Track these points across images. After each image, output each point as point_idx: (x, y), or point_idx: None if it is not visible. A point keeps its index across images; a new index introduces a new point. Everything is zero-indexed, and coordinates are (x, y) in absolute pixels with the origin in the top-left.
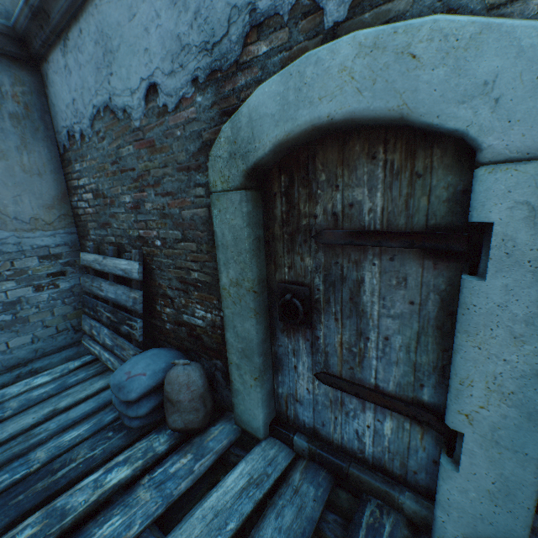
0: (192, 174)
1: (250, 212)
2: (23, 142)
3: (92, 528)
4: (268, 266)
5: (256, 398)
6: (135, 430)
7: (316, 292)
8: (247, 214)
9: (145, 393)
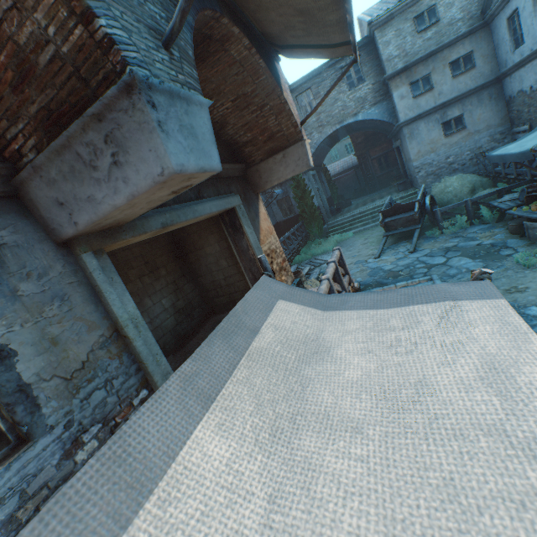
0: None
1: None
2: (496, 104)
3: None
4: None
5: None
6: None
7: None
8: None
9: None
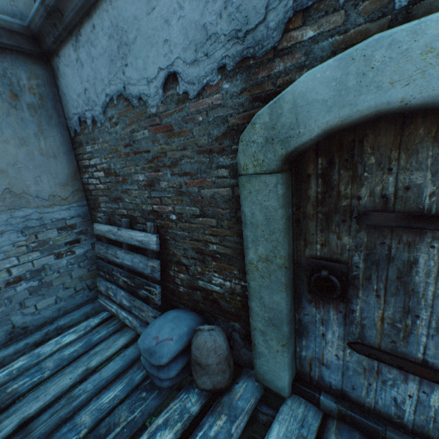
0: (214, 156)
1: (284, 193)
2: (40, 129)
3: None
4: (296, 242)
5: (283, 361)
6: (166, 390)
7: (354, 269)
8: (282, 196)
9: (173, 357)
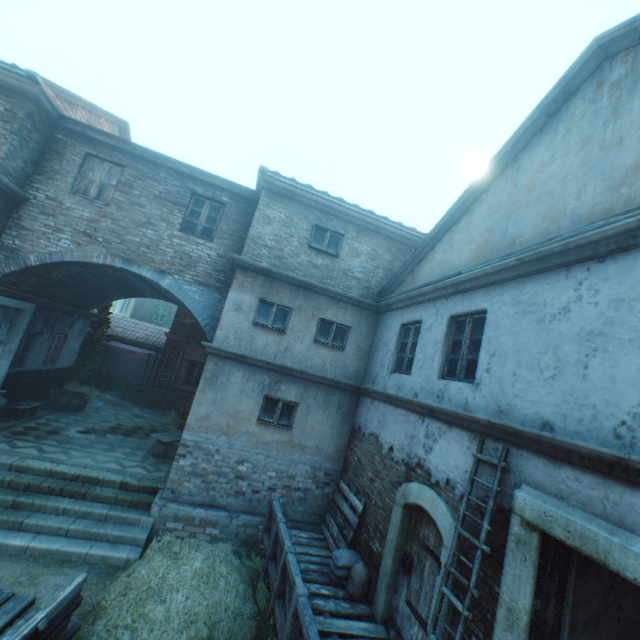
0: (393, 487)
1: (403, 516)
2: (341, 422)
3: (315, 597)
4: (404, 540)
5: (383, 597)
6: (333, 581)
7: (414, 561)
8: (401, 517)
9: (343, 566)
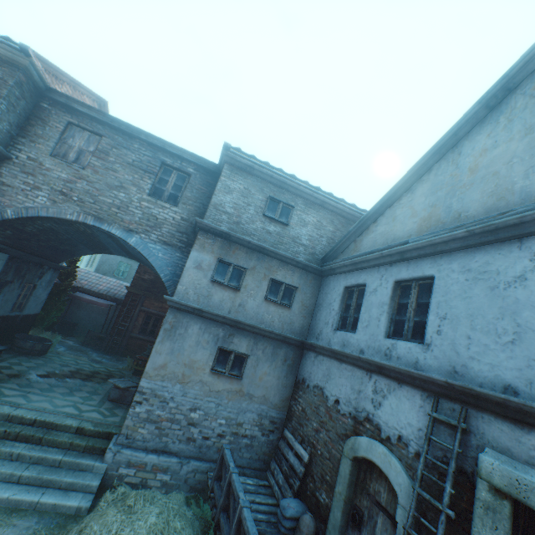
0: (339, 439)
1: (352, 469)
2: (286, 374)
3: None
4: (353, 494)
5: None
6: (281, 532)
7: (364, 516)
8: (350, 470)
9: (291, 517)
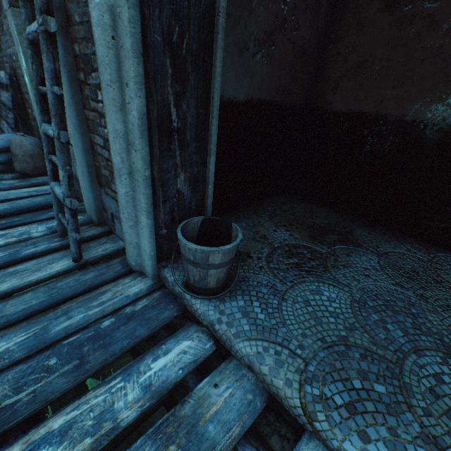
0: None
1: (21, 25)
2: None
3: None
4: None
5: None
6: (1, 171)
7: None
8: (18, 26)
9: (2, 149)
